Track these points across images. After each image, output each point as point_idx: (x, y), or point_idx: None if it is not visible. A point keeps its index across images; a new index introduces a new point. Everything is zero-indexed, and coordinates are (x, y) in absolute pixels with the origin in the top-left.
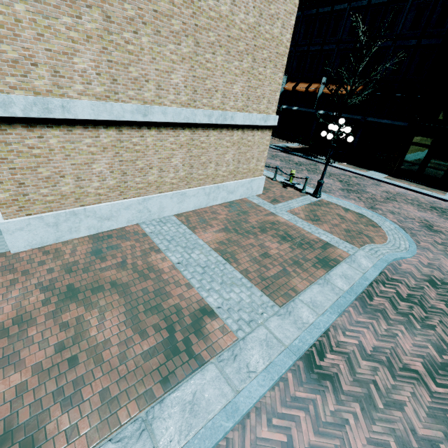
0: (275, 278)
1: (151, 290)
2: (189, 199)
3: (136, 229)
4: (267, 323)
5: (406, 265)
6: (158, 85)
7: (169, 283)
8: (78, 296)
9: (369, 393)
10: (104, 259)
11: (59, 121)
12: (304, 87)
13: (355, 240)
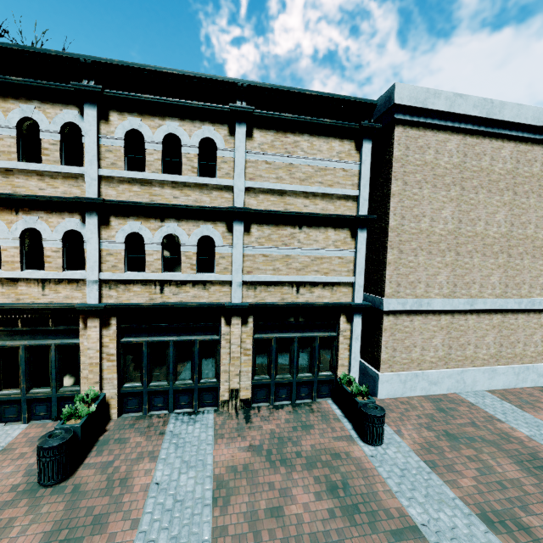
0: None
1: (523, 452)
2: (498, 377)
3: (458, 398)
4: None
5: None
6: (480, 284)
7: (538, 452)
8: (459, 440)
9: None
10: (453, 417)
11: (422, 311)
12: None
13: None
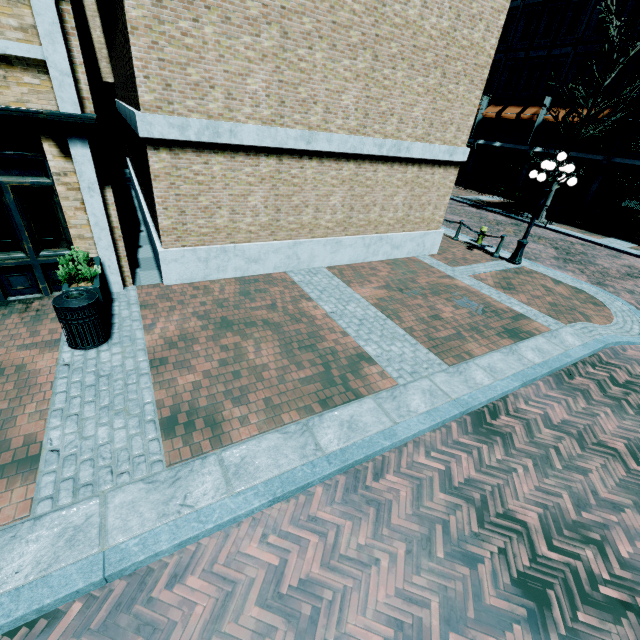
0: (446, 340)
1: (304, 332)
2: (344, 250)
3: (284, 277)
4: (432, 377)
5: (634, 352)
6: (326, 107)
7: (323, 329)
8: (233, 327)
9: (547, 455)
10: (253, 300)
11: (224, 147)
12: (515, 113)
13: (563, 316)
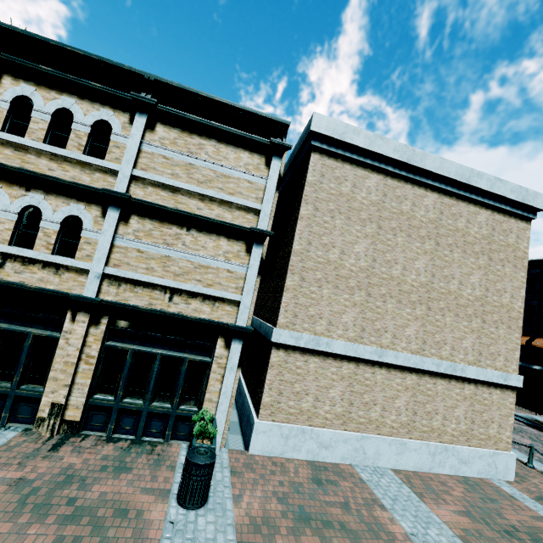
0: None
1: None
2: (409, 453)
3: (351, 471)
4: None
5: None
6: (394, 334)
7: None
8: (310, 522)
9: None
10: (326, 492)
11: (320, 352)
12: None
13: None
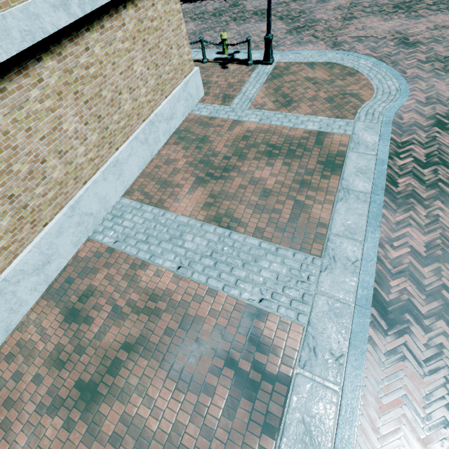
0: (293, 220)
1: (174, 325)
2: (127, 164)
3: (94, 248)
4: (319, 287)
5: (407, 115)
6: None
7: (188, 303)
8: (100, 390)
9: (445, 301)
10: (89, 318)
11: None
12: None
13: (344, 109)
